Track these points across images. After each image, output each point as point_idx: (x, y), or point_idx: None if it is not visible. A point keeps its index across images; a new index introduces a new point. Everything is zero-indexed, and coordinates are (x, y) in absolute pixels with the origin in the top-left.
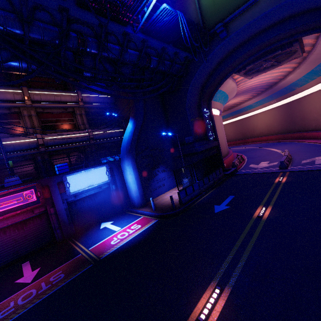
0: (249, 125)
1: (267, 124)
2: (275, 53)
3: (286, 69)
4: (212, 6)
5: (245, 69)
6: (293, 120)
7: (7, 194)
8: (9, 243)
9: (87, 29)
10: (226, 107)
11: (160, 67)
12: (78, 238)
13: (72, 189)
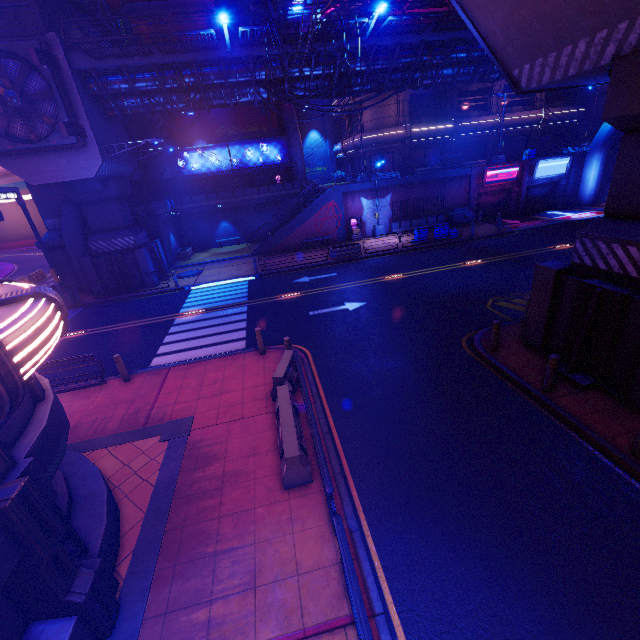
0: None
1: None
2: None
3: None
4: None
5: None
6: None
7: (505, 168)
8: (487, 205)
9: None
10: None
11: None
12: (530, 215)
13: (537, 174)
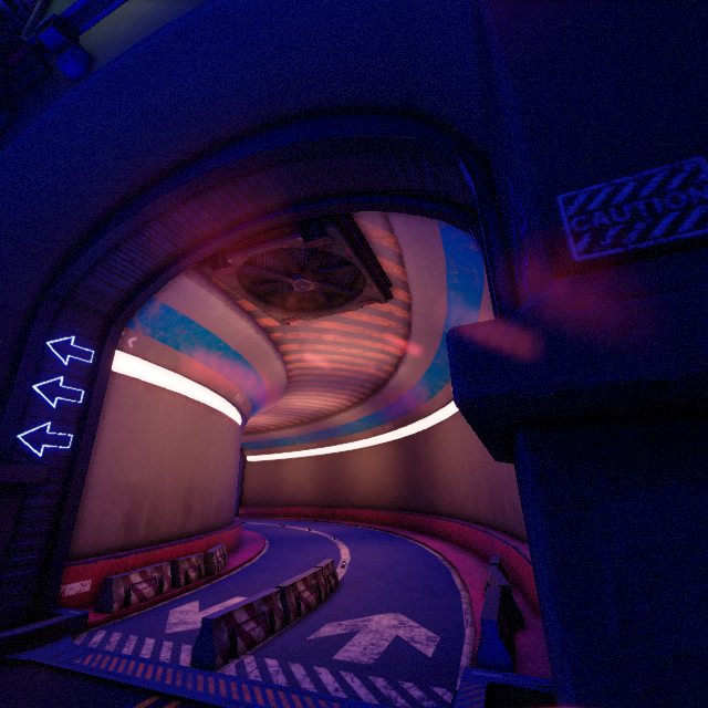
0: (346, 471)
1: (377, 479)
2: (292, 242)
3: (389, 347)
4: None
5: (229, 267)
6: (418, 478)
7: None
8: None
9: None
10: (304, 415)
11: None
12: None
13: None
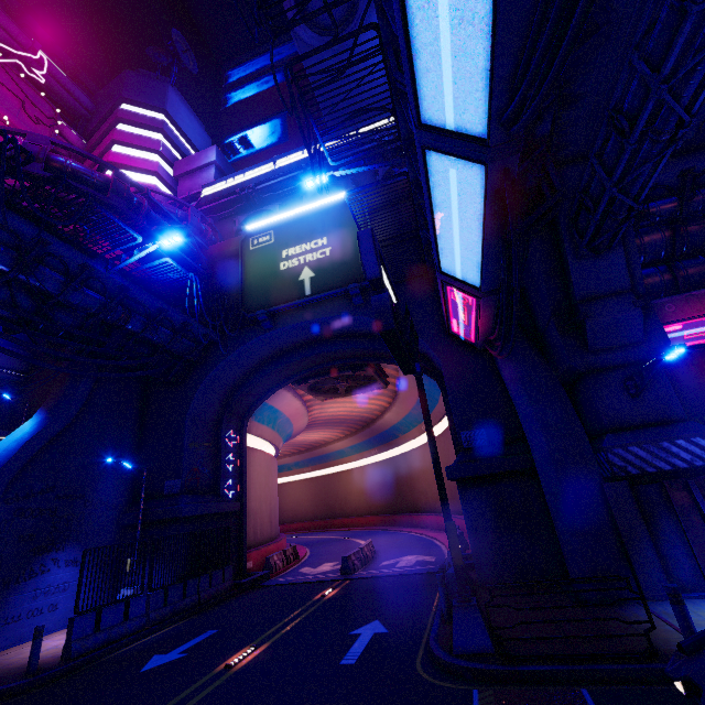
0: (339, 488)
1: (367, 492)
2: (345, 373)
3: (380, 402)
4: (259, 287)
5: (308, 383)
6: (400, 488)
7: None
8: None
9: (6, 234)
10: (302, 445)
11: (148, 335)
12: None
13: None
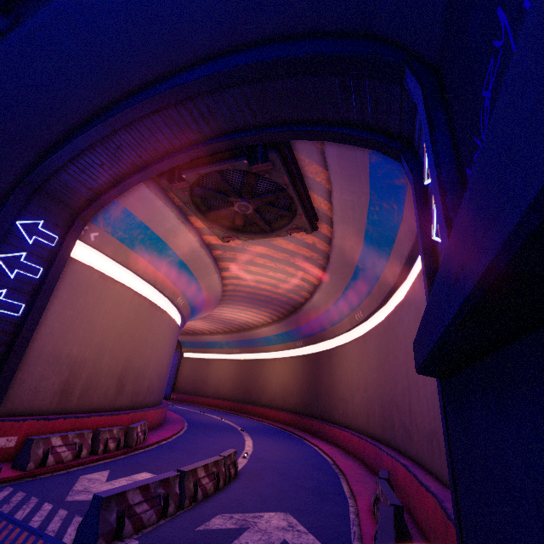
0: (260, 375)
1: (284, 385)
2: (238, 164)
3: (308, 276)
4: None
5: (183, 181)
6: (318, 389)
7: None
8: None
9: None
10: (233, 325)
11: None
12: None
13: None
